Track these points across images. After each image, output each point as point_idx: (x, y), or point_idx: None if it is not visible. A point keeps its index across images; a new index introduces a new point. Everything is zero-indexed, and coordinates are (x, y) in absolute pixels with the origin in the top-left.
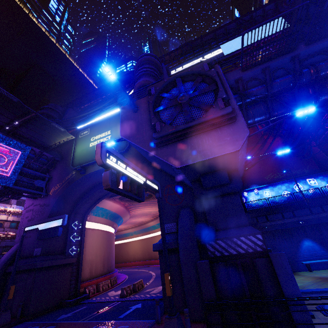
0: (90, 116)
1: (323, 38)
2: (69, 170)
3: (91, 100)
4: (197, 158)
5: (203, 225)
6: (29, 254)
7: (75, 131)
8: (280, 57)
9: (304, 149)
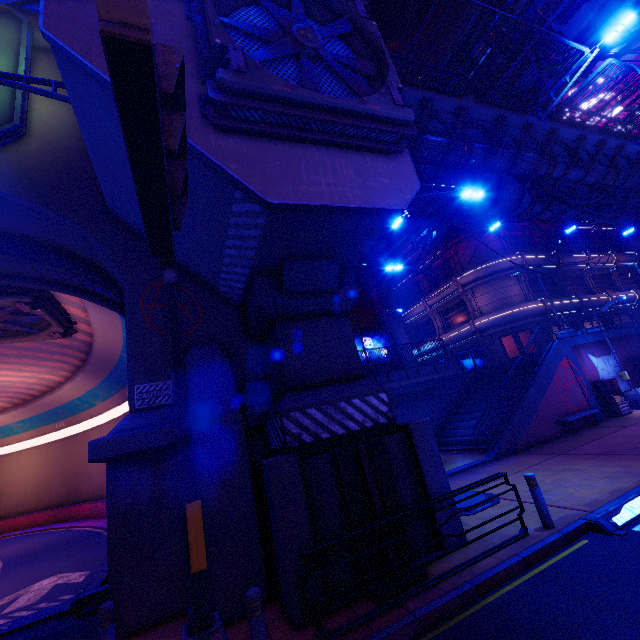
0: None
1: (491, 105)
2: None
3: None
4: (323, 197)
5: (248, 386)
6: None
7: None
8: (447, 95)
9: (365, 294)
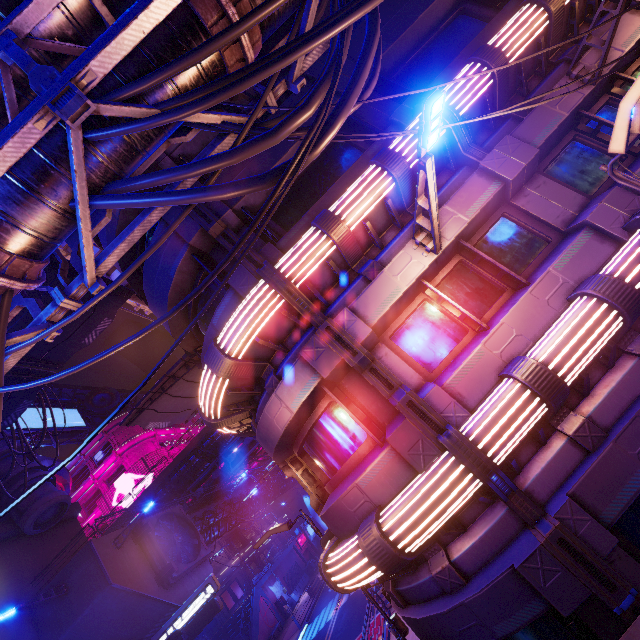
0: None
1: (213, 502)
2: None
3: None
4: None
5: None
6: None
7: None
8: (200, 509)
9: None
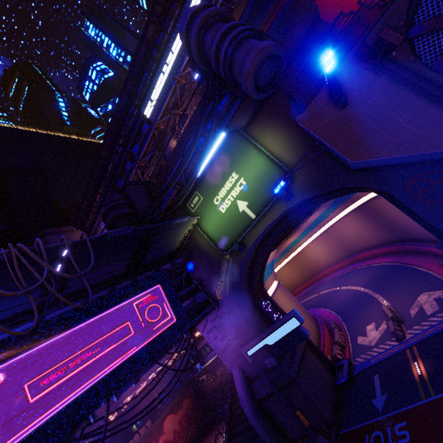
0: (172, 175)
1: None
2: (218, 258)
3: (109, 159)
4: None
5: None
6: (262, 369)
7: (176, 210)
8: None
9: None
